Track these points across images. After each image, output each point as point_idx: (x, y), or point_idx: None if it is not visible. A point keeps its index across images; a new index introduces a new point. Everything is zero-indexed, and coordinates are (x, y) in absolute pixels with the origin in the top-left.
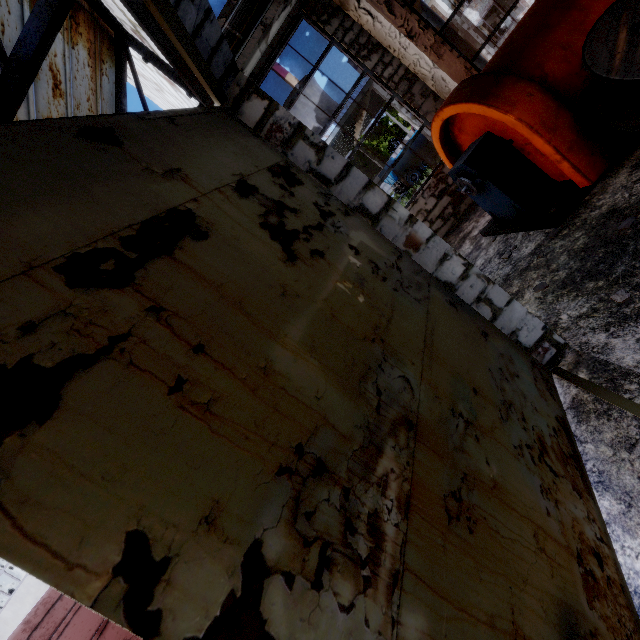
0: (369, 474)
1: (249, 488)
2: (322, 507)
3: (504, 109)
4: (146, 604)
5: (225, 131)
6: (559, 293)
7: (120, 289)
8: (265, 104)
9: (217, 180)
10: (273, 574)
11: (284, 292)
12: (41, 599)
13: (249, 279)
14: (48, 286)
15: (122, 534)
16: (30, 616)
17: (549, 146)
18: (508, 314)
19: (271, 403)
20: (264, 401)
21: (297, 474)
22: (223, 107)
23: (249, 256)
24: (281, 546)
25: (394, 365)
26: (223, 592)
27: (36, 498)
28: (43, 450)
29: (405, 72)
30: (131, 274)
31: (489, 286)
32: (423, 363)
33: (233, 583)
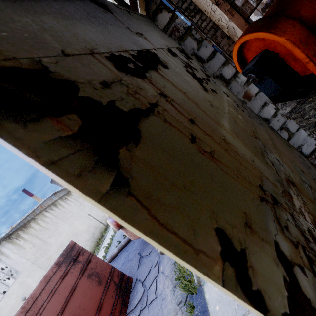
0: (294, 207)
1: (254, 207)
2: (288, 223)
3: (279, 34)
4: (250, 285)
5: (152, 26)
6: (313, 129)
7: (142, 79)
8: (170, 15)
9: (159, 45)
10: (294, 265)
11: (211, 104)
12: (30, 295)
13: (194, 93)
14: (106, 65)
15: (212, 229)
16: (25, 304)
17: (303, 54)
18: (297, 136)
19: (236, 159)
20: (233, 157)
21: (268, 202)
22: (146, 16)
23: (189, 83)
24: (287, 246)
25: (269, 151)
26: (280, 277)
27: (154, 196)
28: (144, 162)
29: (213, 24)
30: (144, 73)
31: (288, 120)
32: (278, 153)
33: (281, 271)
